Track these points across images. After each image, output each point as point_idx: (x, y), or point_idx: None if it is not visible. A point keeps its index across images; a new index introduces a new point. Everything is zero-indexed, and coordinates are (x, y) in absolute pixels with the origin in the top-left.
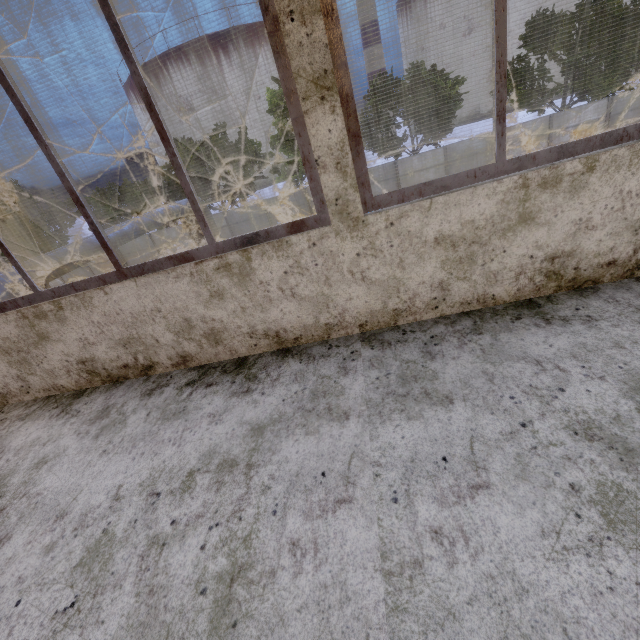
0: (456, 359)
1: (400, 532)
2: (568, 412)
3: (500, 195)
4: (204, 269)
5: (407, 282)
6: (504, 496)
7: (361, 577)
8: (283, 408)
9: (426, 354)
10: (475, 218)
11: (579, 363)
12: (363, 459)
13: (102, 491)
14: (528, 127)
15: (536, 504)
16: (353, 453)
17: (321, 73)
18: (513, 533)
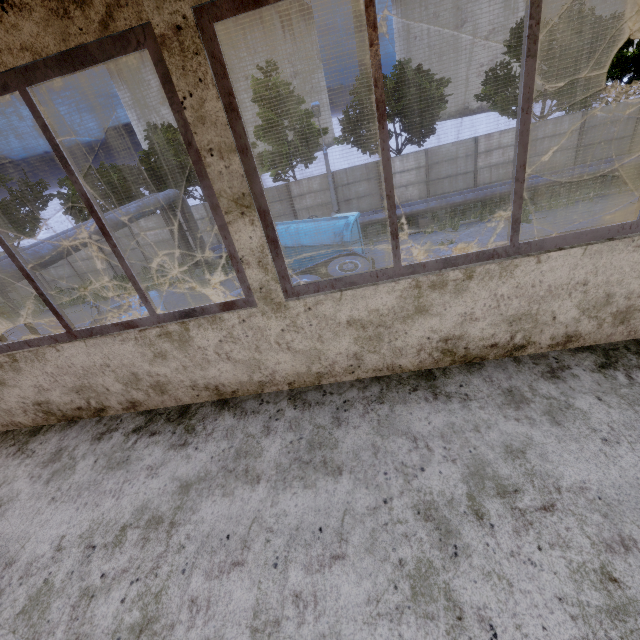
0: (356, 428)
1: (272, 594)
2: (420, 492)
3: (398, 292)
4: (147, 335)
5: (327, 352)
6: (352, 567)
7: (235, 632)
8: (210, 466)
9: (335, 420)
10: (379, 308)
11: (443, 444)
12: (261, 524)
13: (47, 541)
14: (507, 135)
15: (372, 575)
16: (255, 518)
17: (240, 195)
18: (349, 600)
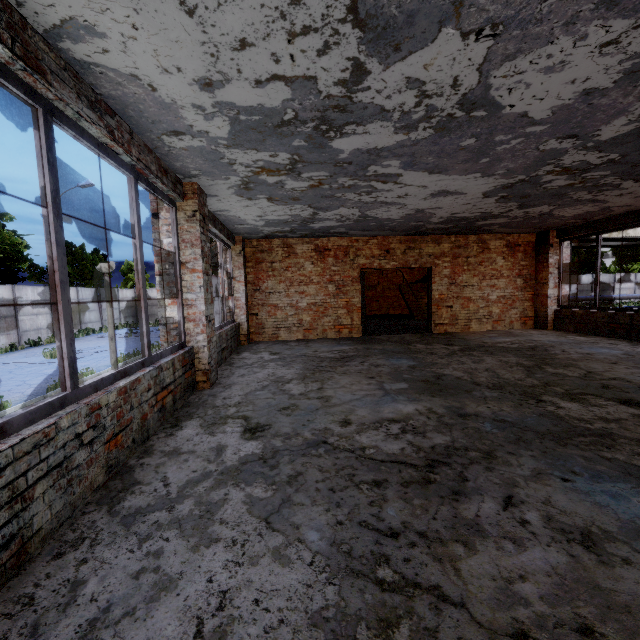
0: None
1: None
2: None
3: None
4: None
5: None
6: None
7: None
8: None
9: None
10: None
11: None
12: None
13: None
14: None
15: None
16: None
17: None
18: None
